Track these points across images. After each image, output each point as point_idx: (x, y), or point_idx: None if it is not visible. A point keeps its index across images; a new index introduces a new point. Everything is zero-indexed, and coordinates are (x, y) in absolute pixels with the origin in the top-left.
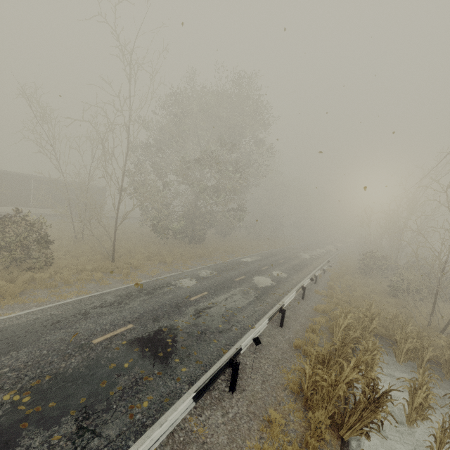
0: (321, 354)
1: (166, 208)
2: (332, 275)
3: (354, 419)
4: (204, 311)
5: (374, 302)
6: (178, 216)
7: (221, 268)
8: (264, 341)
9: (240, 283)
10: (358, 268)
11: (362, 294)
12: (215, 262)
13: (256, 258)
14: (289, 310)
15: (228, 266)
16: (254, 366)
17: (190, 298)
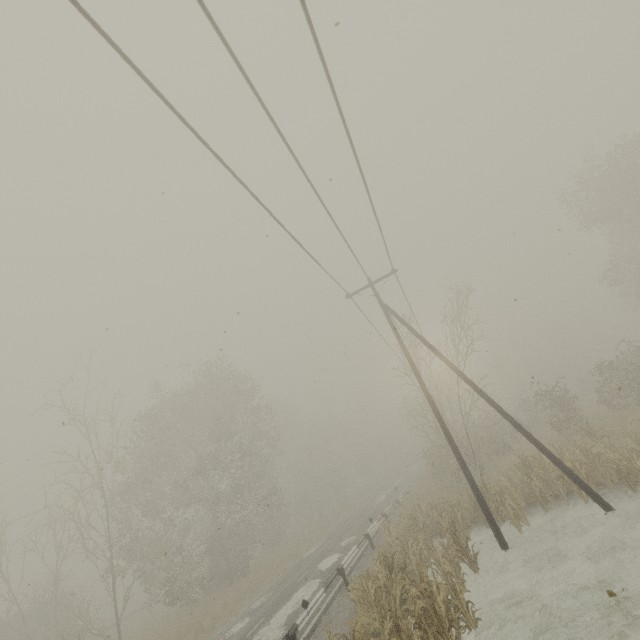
0: (362, 575)
1: (178, 553)
2: (403, 501)
3: (393, 604)
4: (264, 634)
5: (436, 501)
6: (200, 554)
7: (278, 584)
8: (332, 614)
9: (302, 582)
10: (432, 474)
11: (433, 501)
12: (270, 582)
13: (321, 542)
14: (358, 570)
15: (287, 574)
16: (323, 639)
17: (245, 636)
